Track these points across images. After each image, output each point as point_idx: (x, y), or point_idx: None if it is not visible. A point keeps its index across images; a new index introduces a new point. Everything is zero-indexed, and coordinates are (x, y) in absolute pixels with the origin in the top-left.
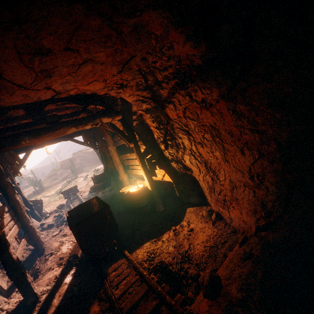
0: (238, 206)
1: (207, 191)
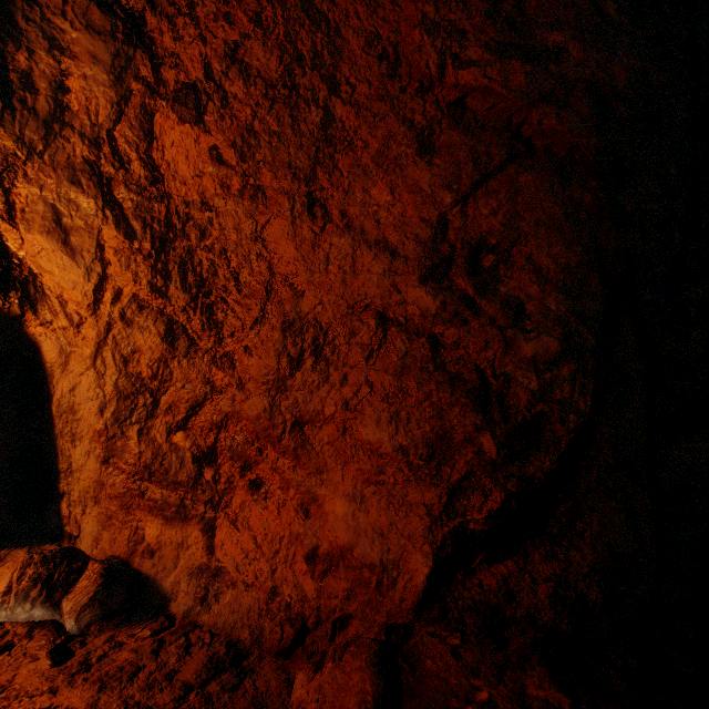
0: (300, 468)
1: (95, 423)
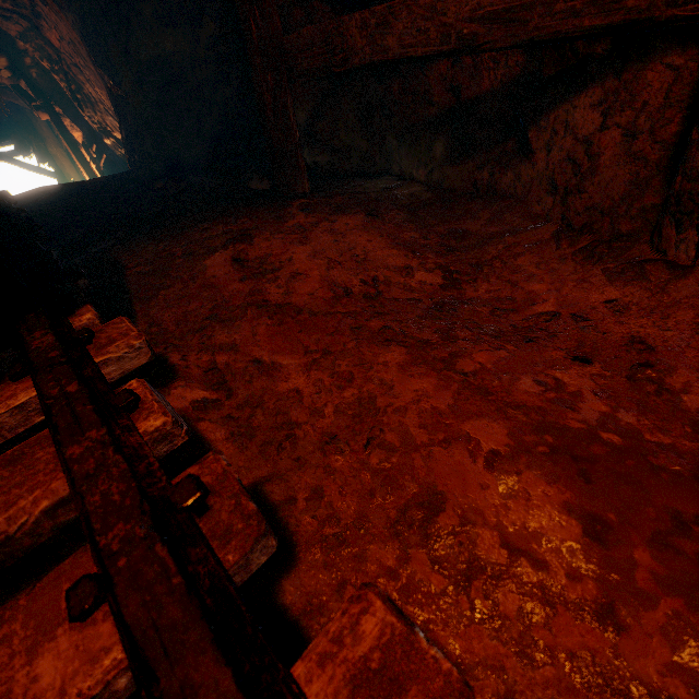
0: None
1: None
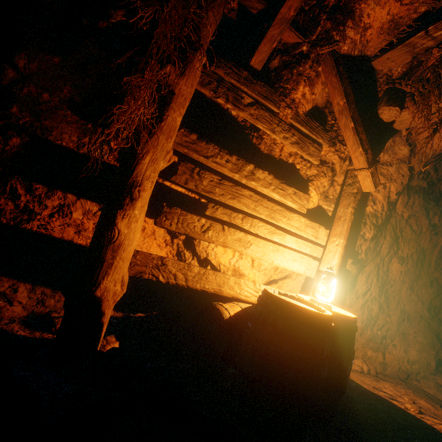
0: (404, 343)
1: (359, 325)
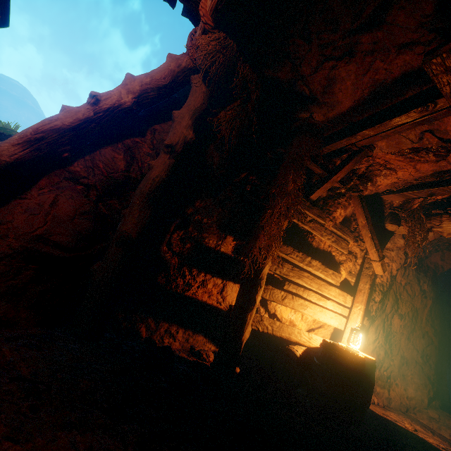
0: (403, 382)
1: None
